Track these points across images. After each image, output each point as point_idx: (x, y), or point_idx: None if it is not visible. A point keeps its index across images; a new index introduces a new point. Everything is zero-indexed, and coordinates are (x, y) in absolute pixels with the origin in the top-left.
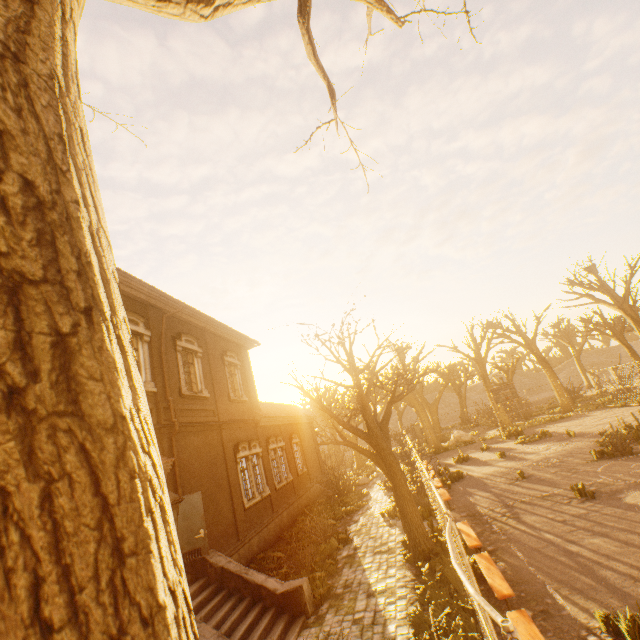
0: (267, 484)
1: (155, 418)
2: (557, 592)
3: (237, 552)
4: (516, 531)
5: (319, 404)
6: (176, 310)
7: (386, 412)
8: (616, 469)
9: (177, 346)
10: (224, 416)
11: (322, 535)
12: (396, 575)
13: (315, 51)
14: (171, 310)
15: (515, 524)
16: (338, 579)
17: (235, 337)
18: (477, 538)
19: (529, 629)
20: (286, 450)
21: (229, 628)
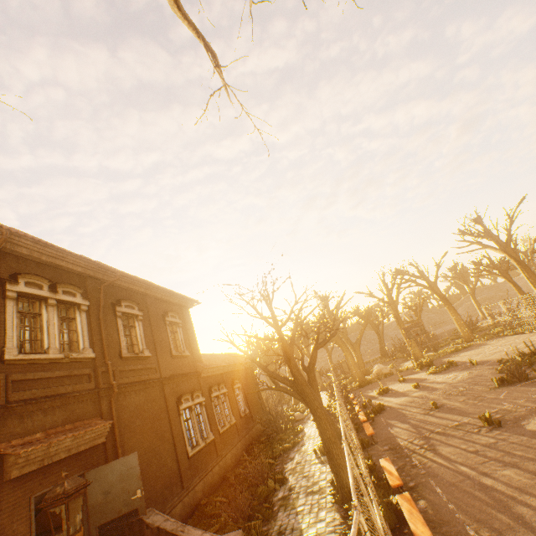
0: (211, 430)
1: (93, 383)
2: (477, 534)
3: (181, 501)
4: (434, 464)
5: (249, 356)
6: (113, 279)
7: (312, 358)
8: (516, 395)
9: (117, 312)
10: (166, 372)
11: (260, 476)
12: (326, 519)
13: (179, 2)
14: (110, 279)
15: (432, 456)
16: (273, 524)
17: (176, 298)
18: (398, 476)
19: None
20: (228, 396)
21: None
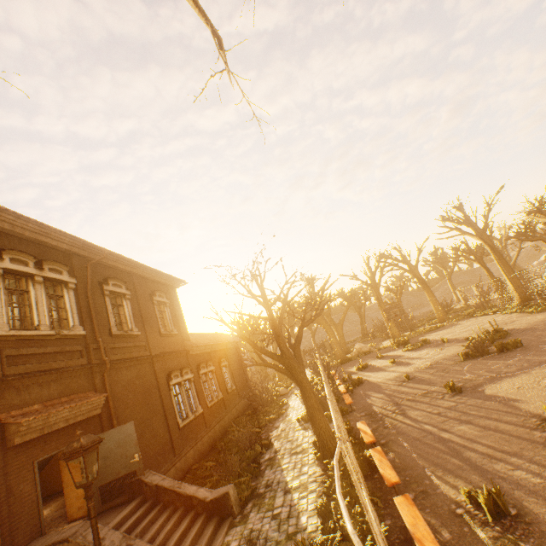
0: (200, 404)
1: (85, 359)
2: (433, 474)
3: (174, 466)
4: (403, 425)
5: (239, 334)
6: (100, 257)
7: (298, 335)
8: (477, 367)
9: (104, 290)
10: (156, 350)
11: (248, 443)
12: (308, 472)
13: None
14: (96, 257)
15: (402, 419)
16: (261, 480)
17: (163, 278)
18: (372, 435)
19: (411, 511)
20: (216, 373)
21: (163, 538)
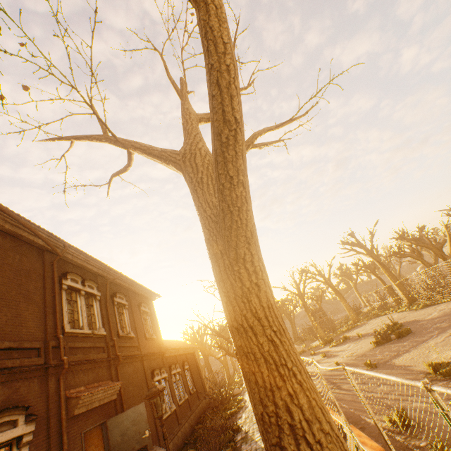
0: (173, 401)
1: (106, 353)
2: (366, 417)
3: None
4: (340, 394)
5: (214, 331)
6: (116, 277)
7: None
8: (385, 350)
9: (114, 301)
10: (144, 350)
11: (220, 430)
12: None
13: None
14: (110, 277)
15: (339, 391)
16: None
17: (146, 292)
18: None
19: (355, 431)
20: (182, 374)
21: None
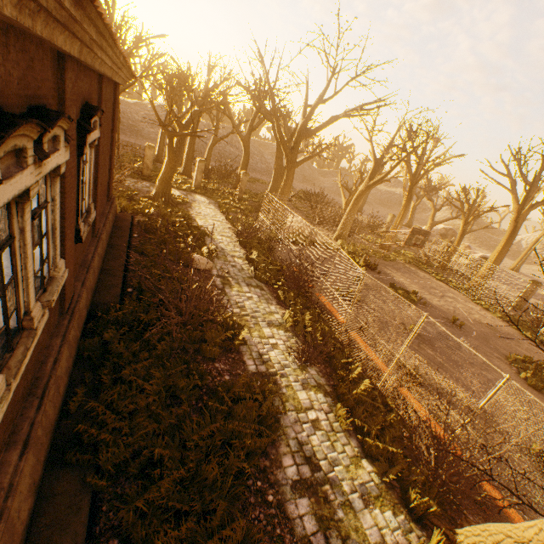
0: None
1: None
2: None
3: None
4: None
5: None
6: None
7: None
8: None
9: None
10: None
11: None
12: None
13: None
14: None
15: None
16: None
17: None
18: None
19: None
20: (65, 177)
21: None
